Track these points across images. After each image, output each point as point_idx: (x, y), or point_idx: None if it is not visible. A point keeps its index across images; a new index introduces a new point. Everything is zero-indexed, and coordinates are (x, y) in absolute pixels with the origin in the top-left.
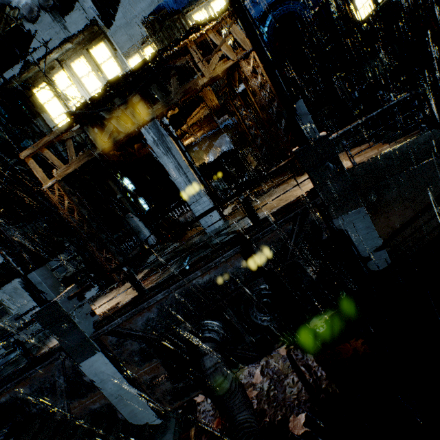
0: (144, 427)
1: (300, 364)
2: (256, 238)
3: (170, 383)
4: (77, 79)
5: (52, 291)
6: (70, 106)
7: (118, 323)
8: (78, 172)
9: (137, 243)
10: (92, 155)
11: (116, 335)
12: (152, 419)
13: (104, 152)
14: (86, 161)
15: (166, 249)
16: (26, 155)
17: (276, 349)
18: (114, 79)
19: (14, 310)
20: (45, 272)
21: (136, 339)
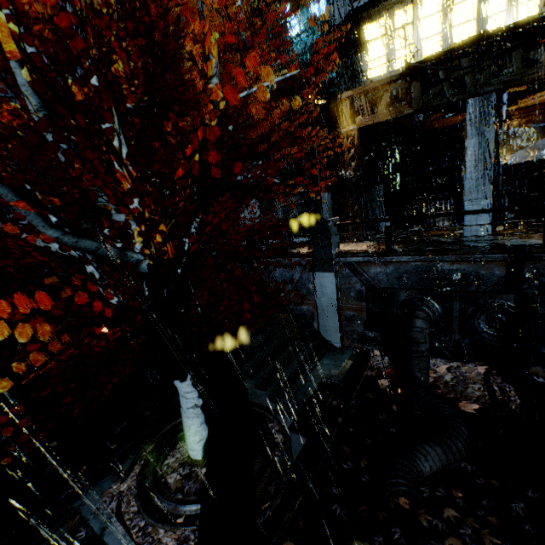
0: (328, 341)
1: (494, 384)
2: (537, 257)
3: (362, 328)
4: (418, 19)
5: (328, 213)
6: (393, 50)
7: (359, 260)
8: (374, 126)
9: (369, 216)
10: (401, 113)
11: (351, 268)
12: (335, 341)
13: (412, 114)
14: (392, 118)
15: (397, 235)
16: (347, 95)
17: (473, 364)
18: (479, 36)
19: (242, 223)
20: (329, 198)
21: (363, 280)
